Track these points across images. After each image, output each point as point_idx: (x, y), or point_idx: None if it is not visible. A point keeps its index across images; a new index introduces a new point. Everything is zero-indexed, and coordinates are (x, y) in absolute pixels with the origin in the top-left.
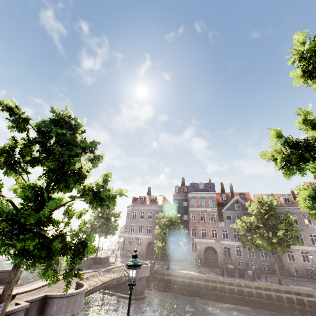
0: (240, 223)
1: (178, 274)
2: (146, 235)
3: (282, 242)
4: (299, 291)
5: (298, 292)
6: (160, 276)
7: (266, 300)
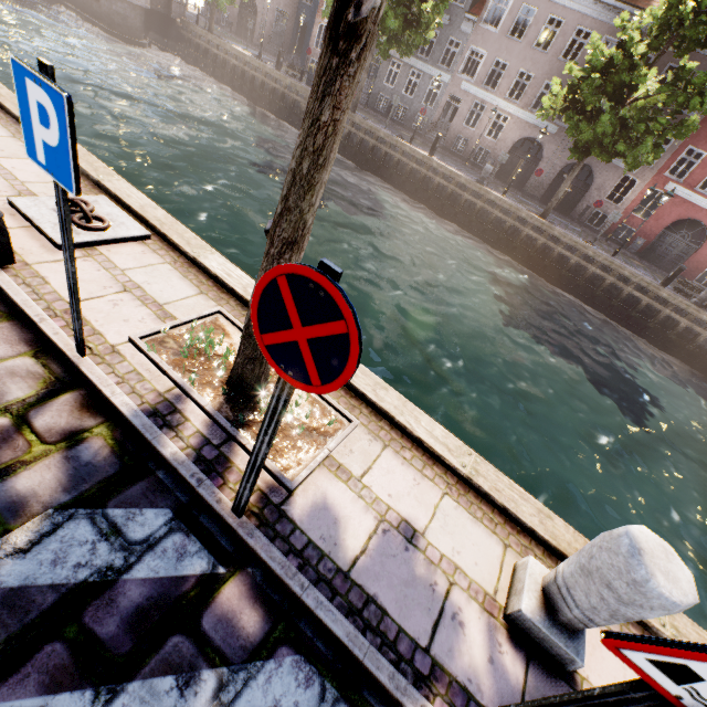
0: None
1: (213, 42)
2: None
3: (382, 21)
4: (361, 125)
5: (359, 125)
6: (188, 36)
7: None
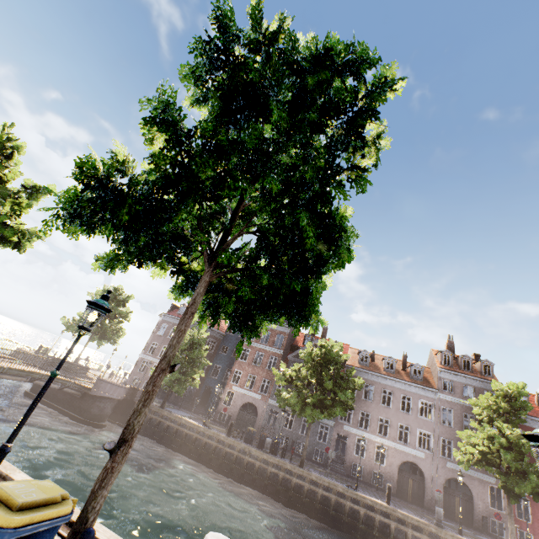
0: (284, 369)
1: (169, 416)
2: None
3: (324, 408)
4: (318, 480)
5: (316, 481)
6: None
7: (268, 481)
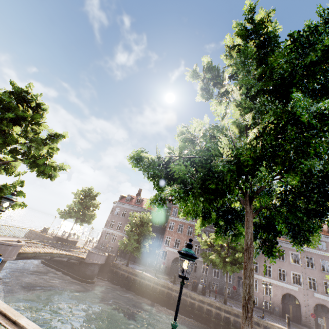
0: (205, 237)
1: (133, 272)
2: (123, 233)
3: (236, 264)
4: (239, 314)
5: (238, 314)
6: (116, 270)
7: (205, 315)
